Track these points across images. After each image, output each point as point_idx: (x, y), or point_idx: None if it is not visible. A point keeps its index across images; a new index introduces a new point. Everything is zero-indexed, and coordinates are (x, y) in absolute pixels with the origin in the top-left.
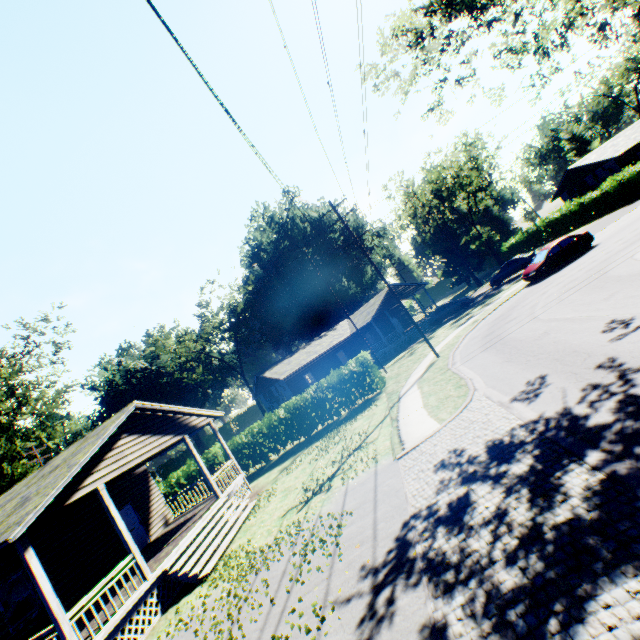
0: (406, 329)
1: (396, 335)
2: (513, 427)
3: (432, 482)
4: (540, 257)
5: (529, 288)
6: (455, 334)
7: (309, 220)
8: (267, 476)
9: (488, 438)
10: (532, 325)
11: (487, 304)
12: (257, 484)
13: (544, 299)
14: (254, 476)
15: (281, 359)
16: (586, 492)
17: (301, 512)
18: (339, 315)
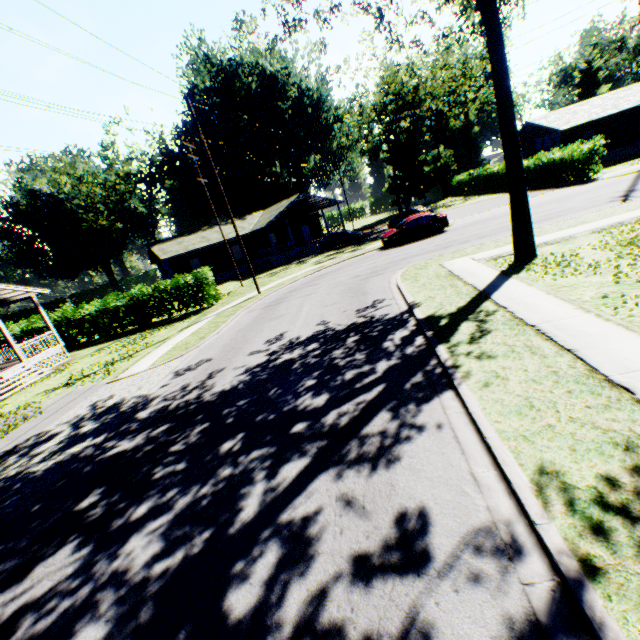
0: (314, 240)
1: (289, 247)
2: (139, 395)
3: (76, 414)
4: (400, 226)
5: (375, 252)
6: (301, 273)
7: (261, 73)
8: (90, 350)
9: (127, 396)
10: (297, 302)
11: (354, 250)
12: (79, 354)
13: (345, 276)
14: (91, 344)
15: (179, 235)
16: (61, 459)
17: (43, 397)
18: (265, 202)
